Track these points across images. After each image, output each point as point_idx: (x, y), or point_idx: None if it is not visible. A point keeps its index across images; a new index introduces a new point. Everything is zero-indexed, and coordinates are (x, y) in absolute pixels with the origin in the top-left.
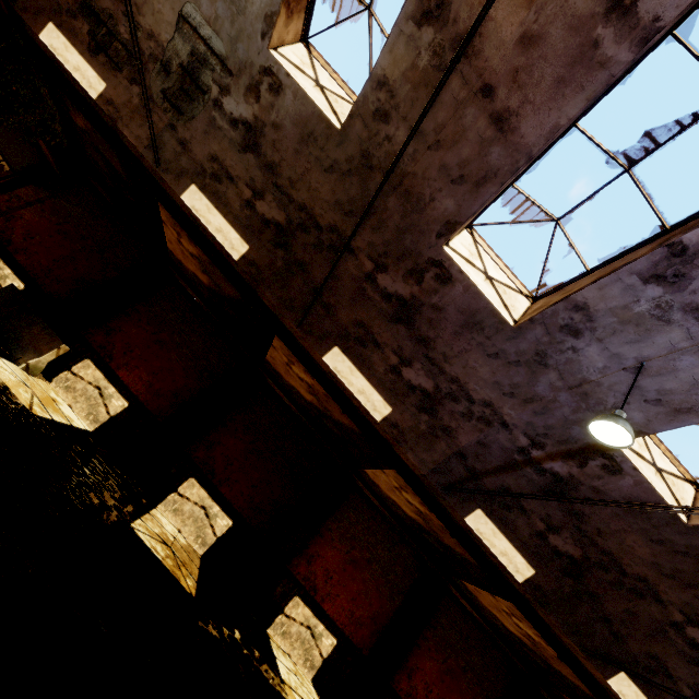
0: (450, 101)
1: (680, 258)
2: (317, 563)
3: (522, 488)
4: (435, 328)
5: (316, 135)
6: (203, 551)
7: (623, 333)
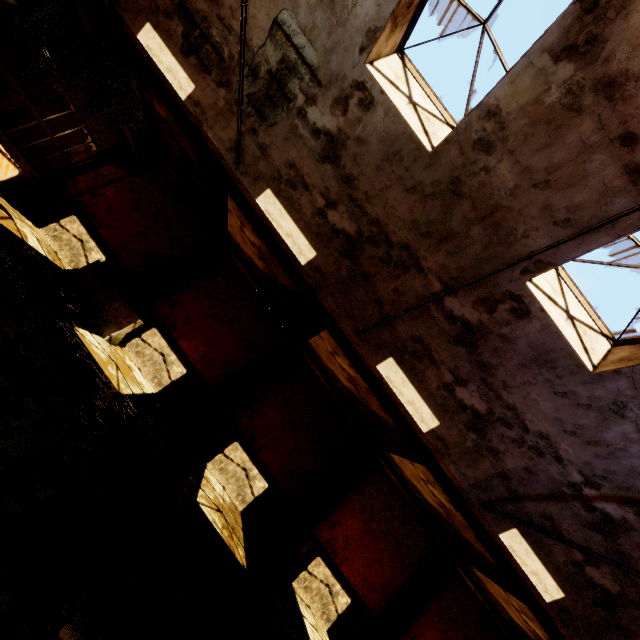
0: (575, 142)
1: None
2: (338, 529)
3: (565, 519)
4: (499, 356)
5: (402, 155)
6: (242, 507)
7: None
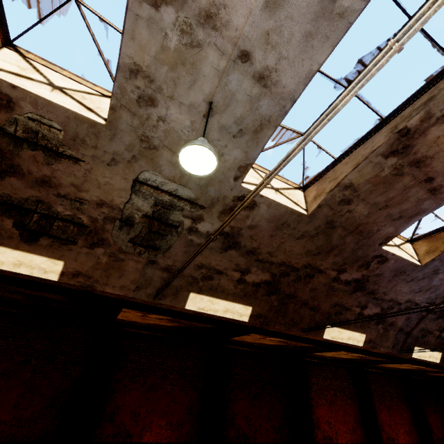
0: (401, 187)
1: None
2: (321, 423)
3: (427, 324)
4: (377, 283)
5: (288, 223)
6: None
7: None
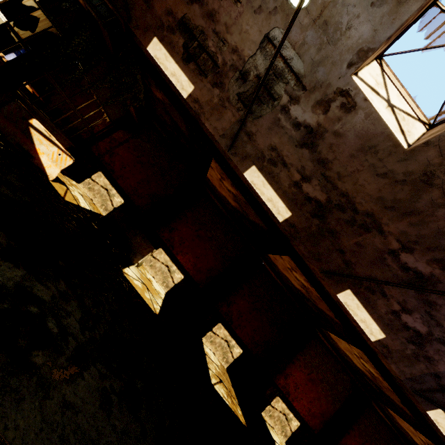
0: None
1: None
2: (290, 378)
3: None
4: None
5: (377, 149)
6: (227, 365)
7: None
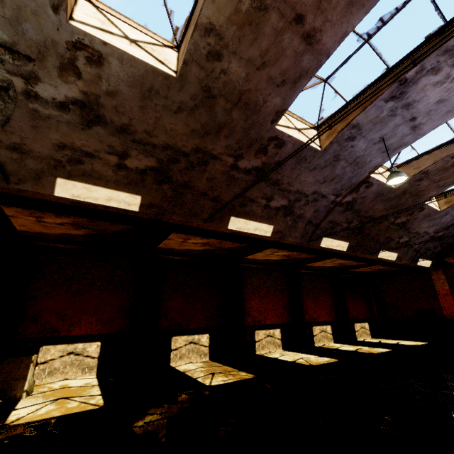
0: (271, 31)
1: (403, 85)
2: (252, 312)
3: (336, 217)
4: (280, 173)
5: (156, 89)
6: (208, 357)
7: (374, 129)
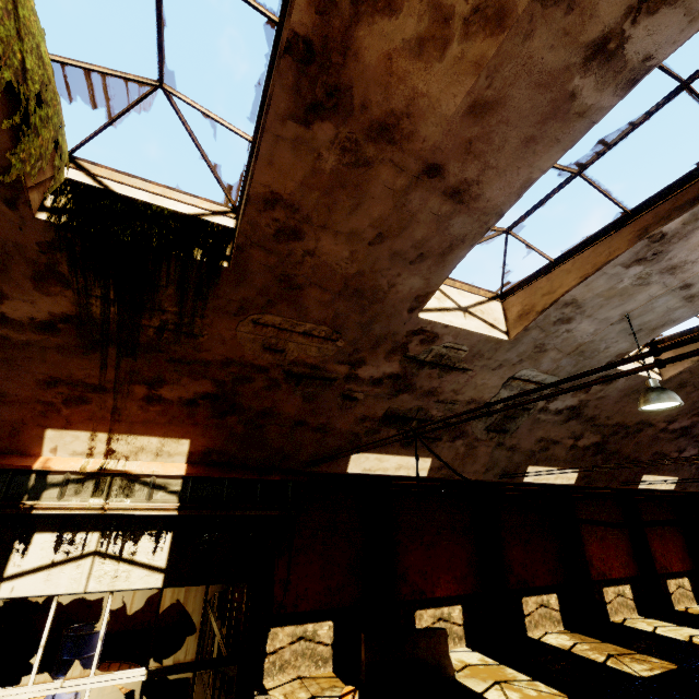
0: None
1: None
2: (594, 561)
3: None
4: None
5: (639, 390)
6: (561, 626)
7: None
